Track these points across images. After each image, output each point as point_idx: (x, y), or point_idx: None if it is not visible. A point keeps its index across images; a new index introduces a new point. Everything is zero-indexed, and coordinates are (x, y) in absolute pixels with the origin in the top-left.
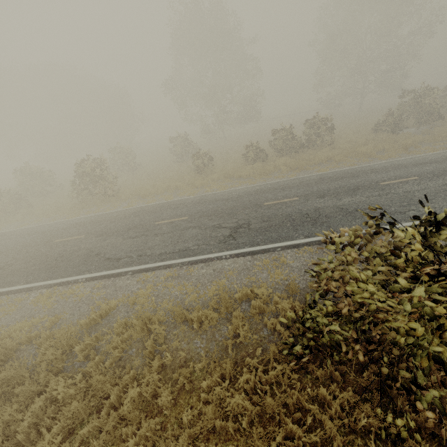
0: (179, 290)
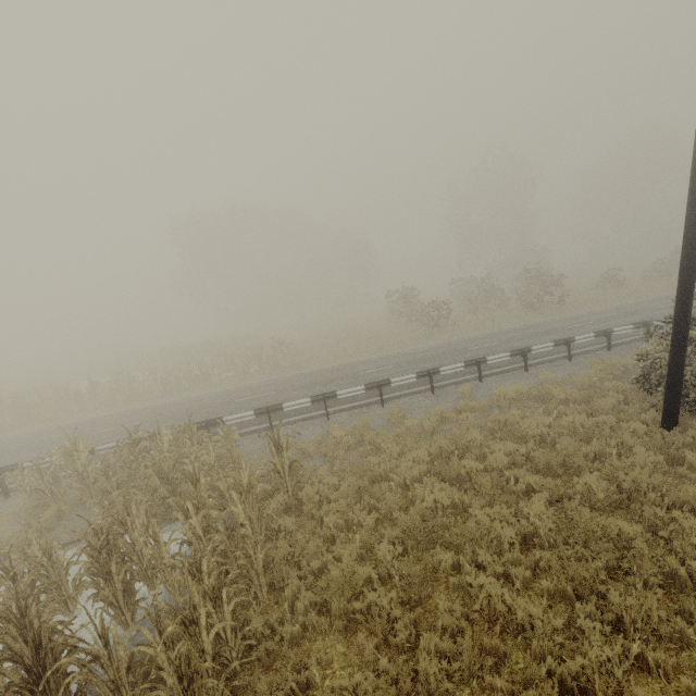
0: None
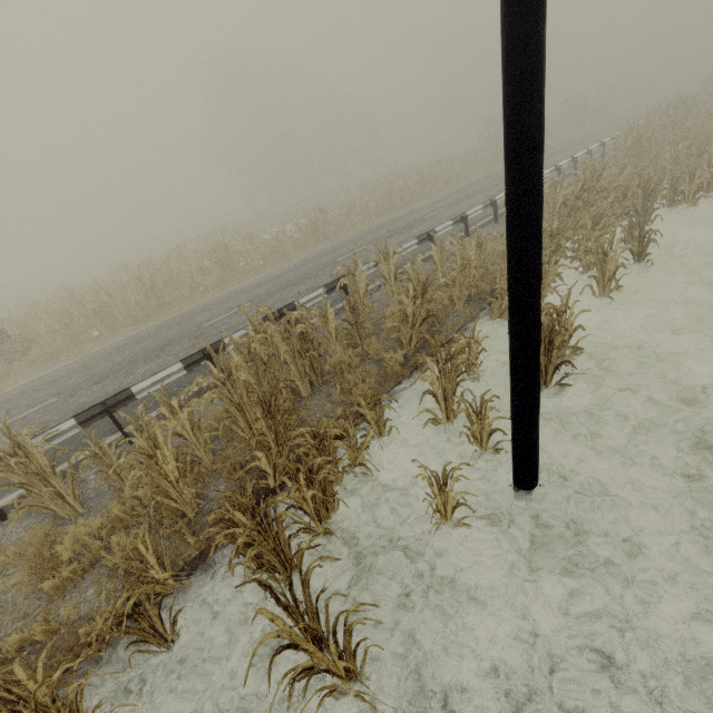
0: None
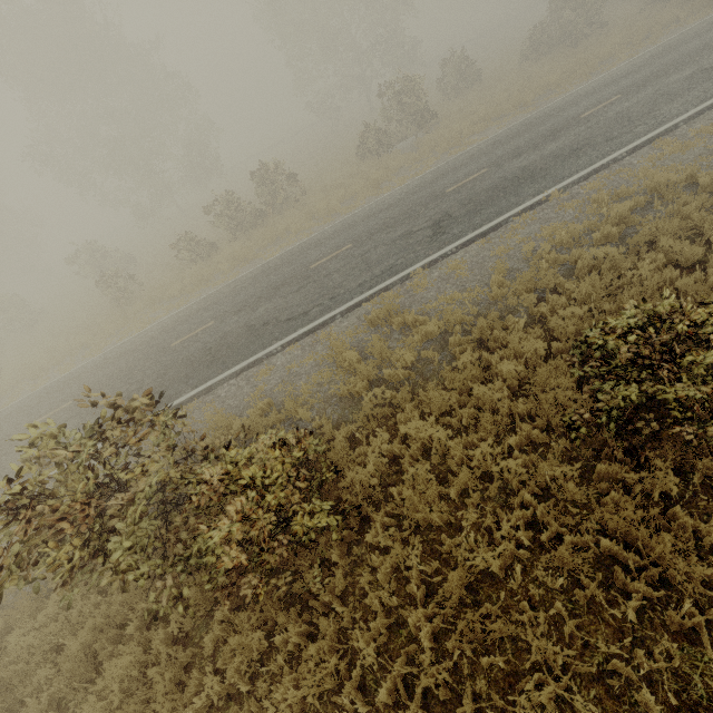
0: None
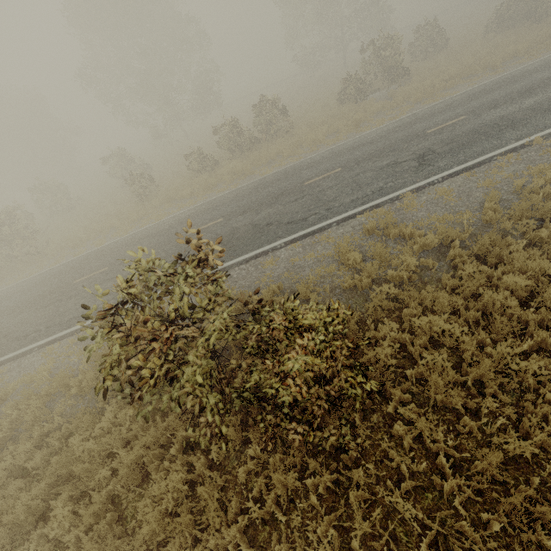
0: (78, 357)
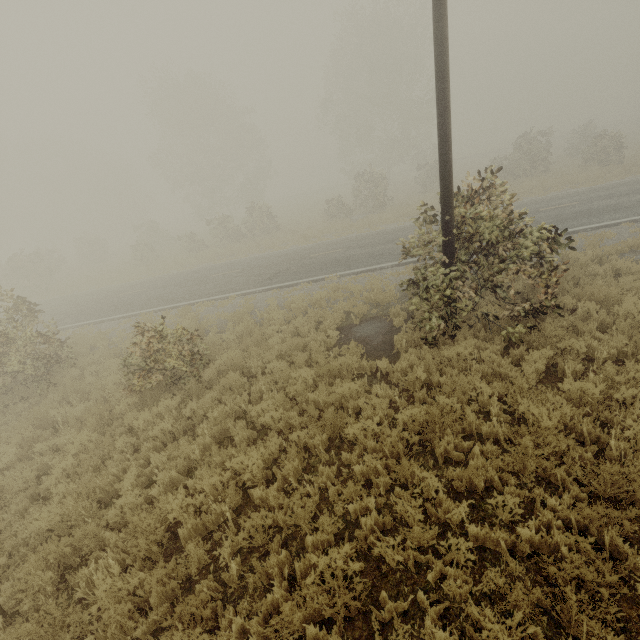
0: None
